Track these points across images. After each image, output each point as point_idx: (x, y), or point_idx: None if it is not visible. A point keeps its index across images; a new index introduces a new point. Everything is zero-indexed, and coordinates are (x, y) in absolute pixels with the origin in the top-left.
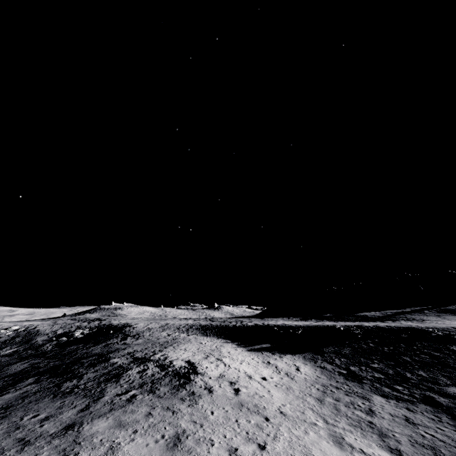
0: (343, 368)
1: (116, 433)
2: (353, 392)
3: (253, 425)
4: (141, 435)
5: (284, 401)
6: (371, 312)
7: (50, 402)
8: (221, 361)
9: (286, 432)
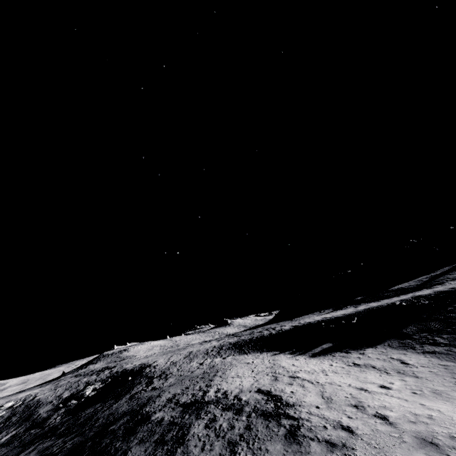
0: None
1: None
2: None
3: None
4: None
5: None
6: (403, 283)
7: None
8: (300, 378)
9: None
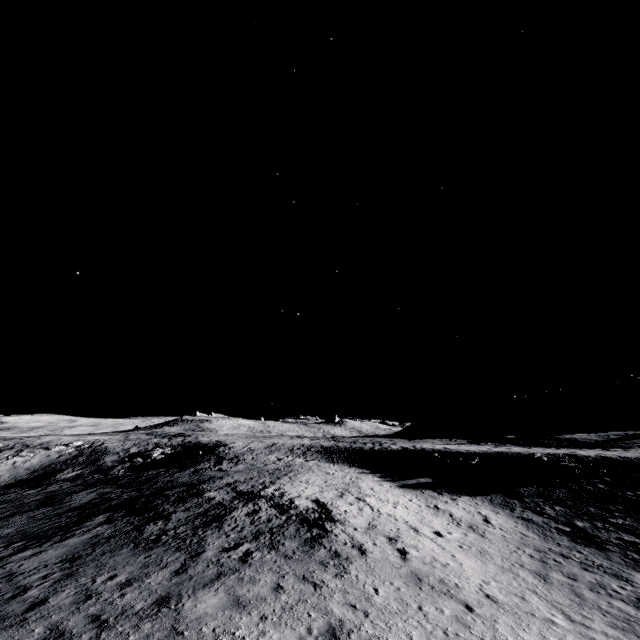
0: (563, 522)
1: (235, 619)
2: (595, 566)
3: (449, 617)
4: (274, 626)
5: (484, 575)
6: (581, 434)
7: (130, 555)
8: (365, 502)
9: (511, 636)
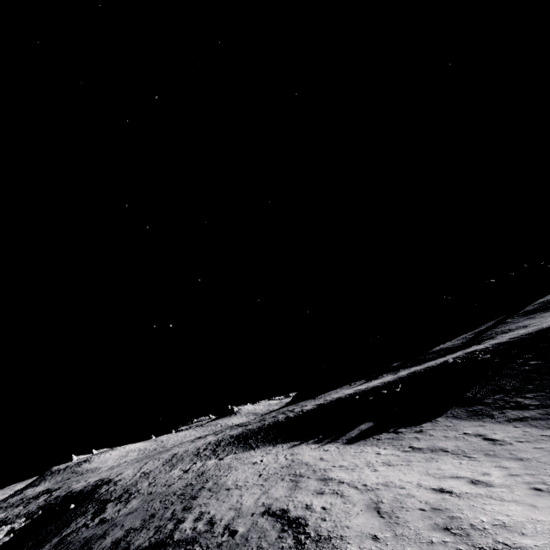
0: None
1: None
2: None
3: None
4: None
5: None
6: (445, 343)
7: None
8: (335, 481)
9: None
